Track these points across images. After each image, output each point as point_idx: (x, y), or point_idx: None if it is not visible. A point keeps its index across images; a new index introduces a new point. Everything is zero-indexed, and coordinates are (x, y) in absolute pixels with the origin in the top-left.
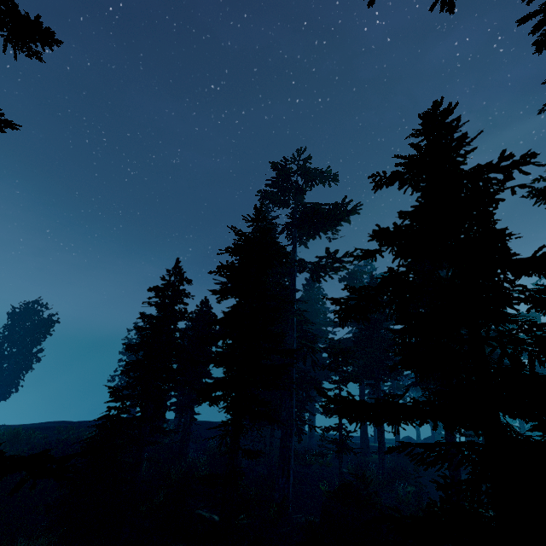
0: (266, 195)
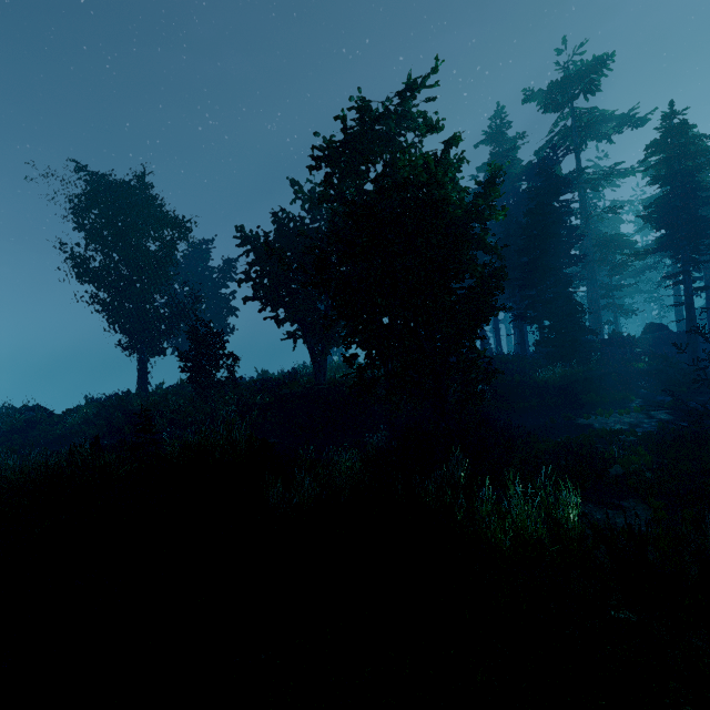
0: (532, 95)
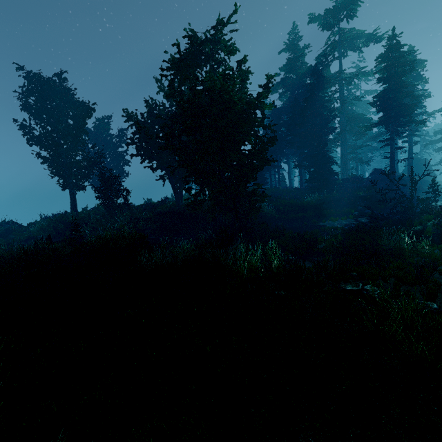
0: (314, 18)
